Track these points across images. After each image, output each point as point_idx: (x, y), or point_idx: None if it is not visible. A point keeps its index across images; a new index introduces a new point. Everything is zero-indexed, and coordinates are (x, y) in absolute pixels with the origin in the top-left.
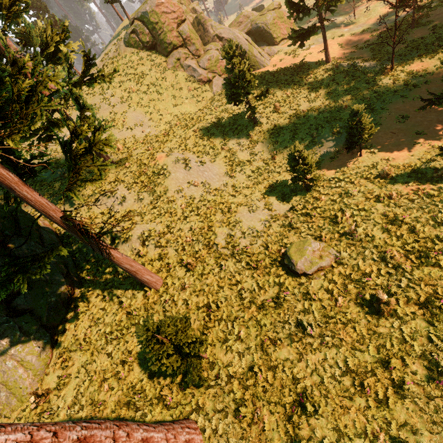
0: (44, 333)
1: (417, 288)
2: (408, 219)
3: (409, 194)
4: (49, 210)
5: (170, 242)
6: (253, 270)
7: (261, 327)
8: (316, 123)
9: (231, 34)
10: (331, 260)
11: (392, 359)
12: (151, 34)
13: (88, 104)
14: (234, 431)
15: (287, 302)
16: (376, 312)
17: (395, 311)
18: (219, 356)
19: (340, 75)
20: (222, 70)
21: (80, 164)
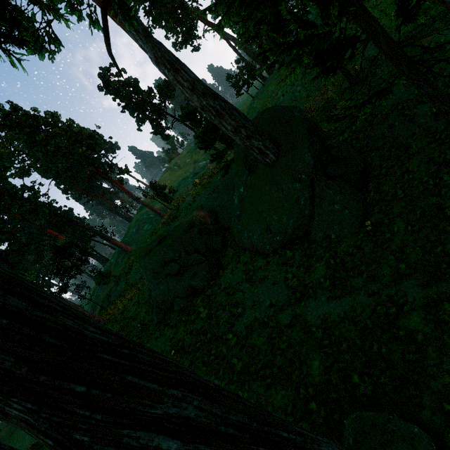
0: (355, 190)
1: None
2: None
3: None
4: (391, 41)
5: None
6: None
7: None
8: None
9: None
10: None
11: None
12: None
13: None
14: None
15: None
16: None
17: None
18: None
19: None
20: None
21: None
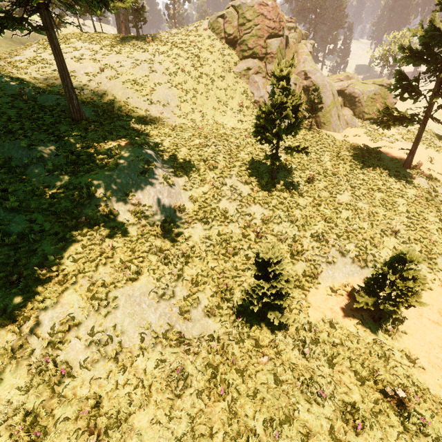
0: None
1: None
2: None
3: None
4: None
5: None
6: (10, 440)
7: None
8: (344, 227)
9: (320, 80)
10: None
11: None
12: (238, 29)
13: None
14: None
15: None
16: None
17: None
18: None
19: (412, 189)
20: None
21: None
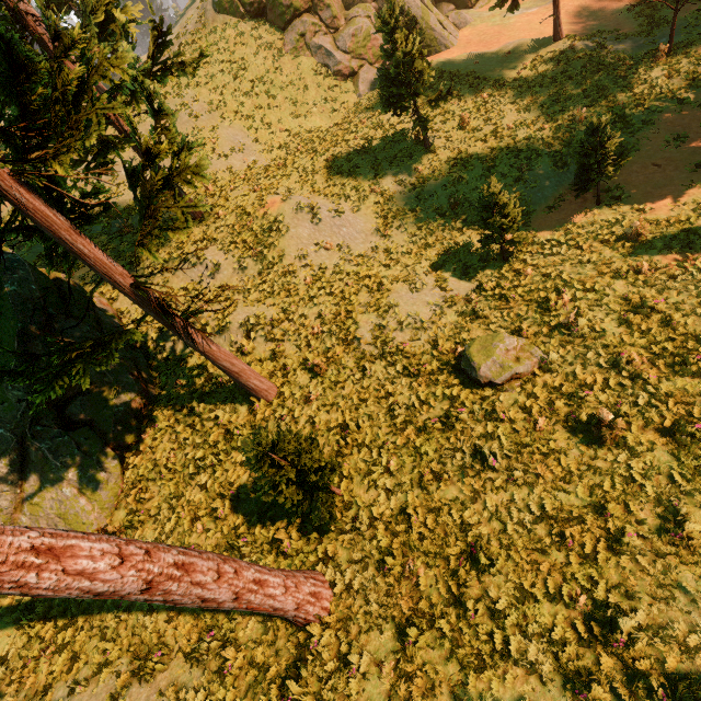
0: (111, 454)
1: (661, 408)
2: (662, 304)
3: (670, 267)
4: (114, 273)
5: (288, 334)
6: (413, 378)
7: (420, 456)
8: (529, 148)
9: None
10: (533, 365)
11: (610, 503)
12: None
13: (168, 108)
14: (377, 587)
15: (461, 422)
16: (595, 440)
17: (624, 439)
18: (359, 494)
19: (578, 62)
20: (375, 55)
21: (157, 204)
